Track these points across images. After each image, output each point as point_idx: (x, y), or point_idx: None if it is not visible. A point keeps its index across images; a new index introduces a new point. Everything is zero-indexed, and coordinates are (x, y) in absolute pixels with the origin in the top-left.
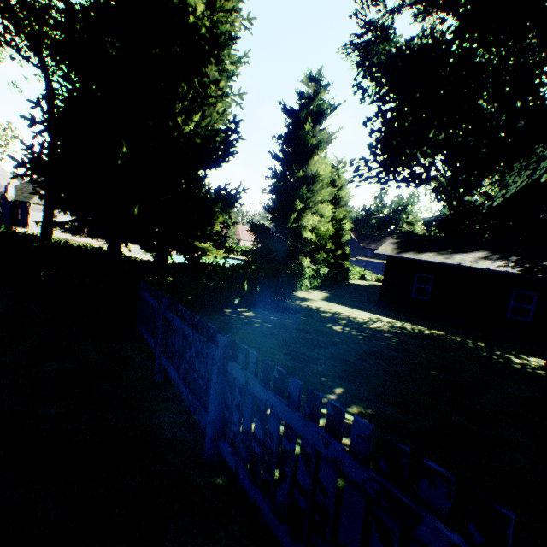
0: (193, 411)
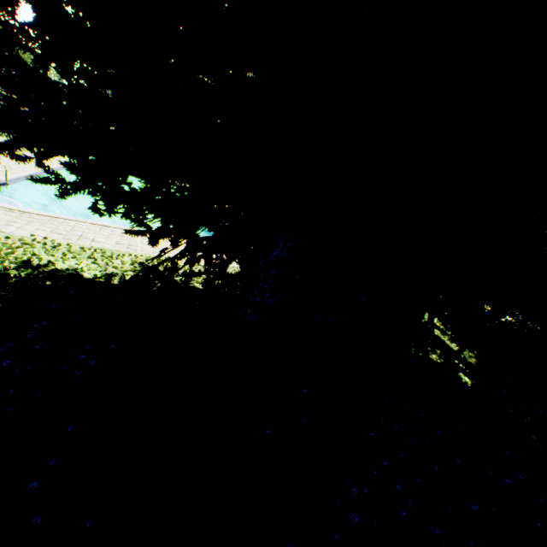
0: None
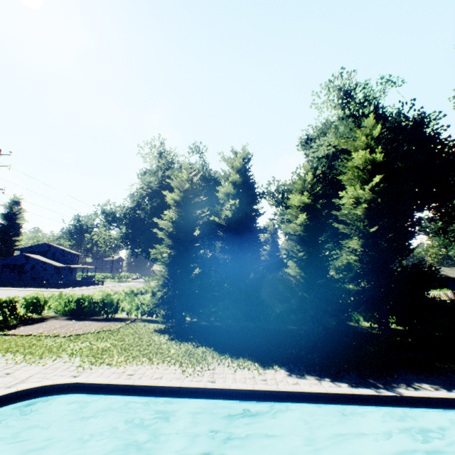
0: None
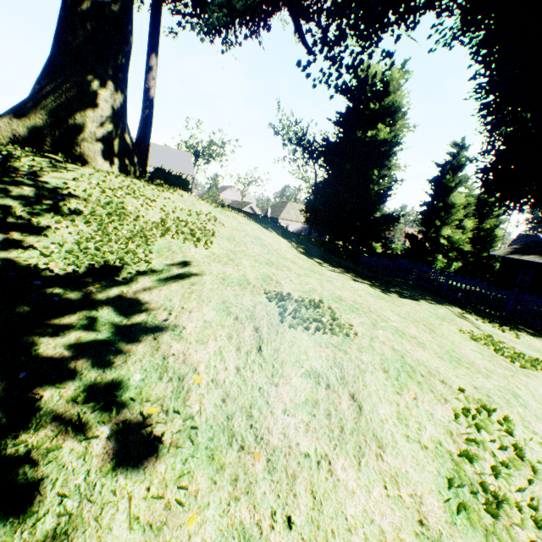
0: None
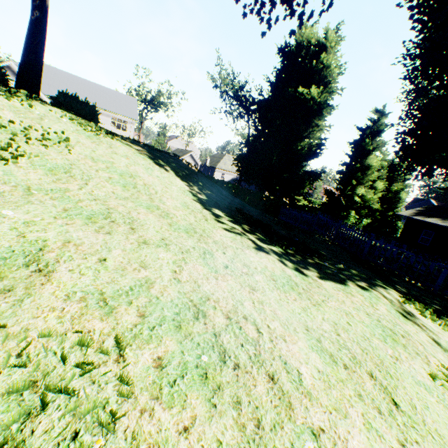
0: (295, 225)
